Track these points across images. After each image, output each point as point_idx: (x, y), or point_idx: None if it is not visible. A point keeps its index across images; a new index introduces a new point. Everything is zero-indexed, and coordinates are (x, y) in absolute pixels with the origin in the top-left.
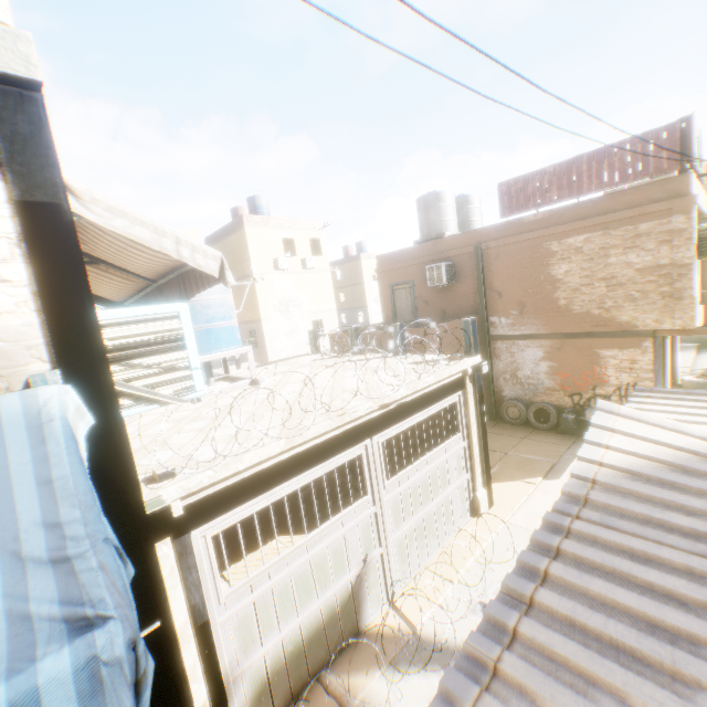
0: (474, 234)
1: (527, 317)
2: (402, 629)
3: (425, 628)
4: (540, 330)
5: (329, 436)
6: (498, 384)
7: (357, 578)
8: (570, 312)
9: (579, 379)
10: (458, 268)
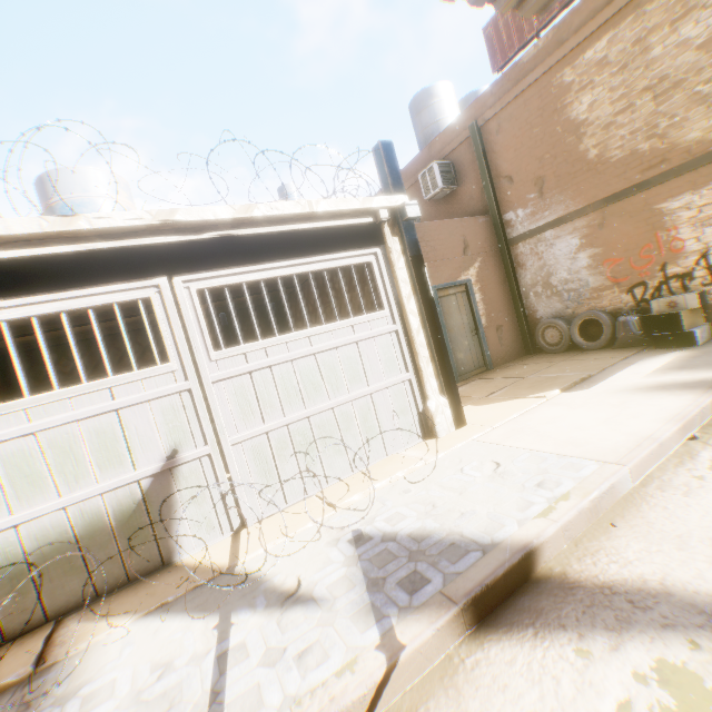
0: (468, 114)
1: (549, 196)
2: (218, 564)
3: (250, 563)
4: (570, 208)
5: (57, 252)
6: (529, 304)
7: (155, 483)
8: (606, 162)
9: (637, 260)
10: (458, 167)
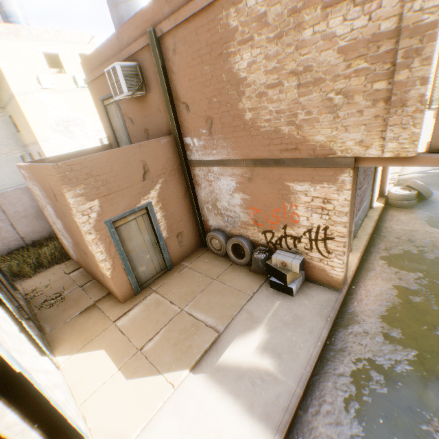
0: (147, 14)
1: (216, 138)
2: None
3: None
4: (231, 155)
5: None
6: (204, 214)
7: None
8: (258, 129)
9: (271, 216)
10: (145, 72)
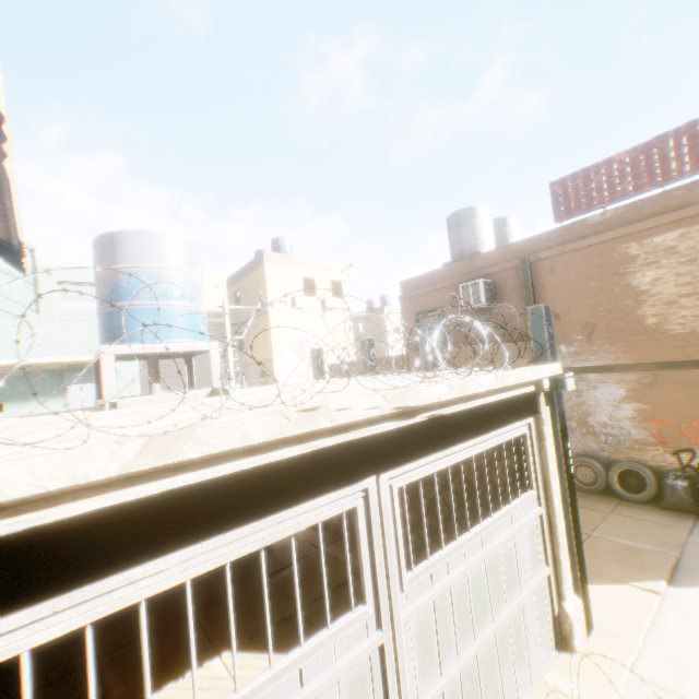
0: (519, 246)
1: (598, 343)
2: None
3: None
4: (619, 360)
5: (280, 457)
6: None
7: None
8: (664, 333)
9: (687, 428)
10: (500, 288)
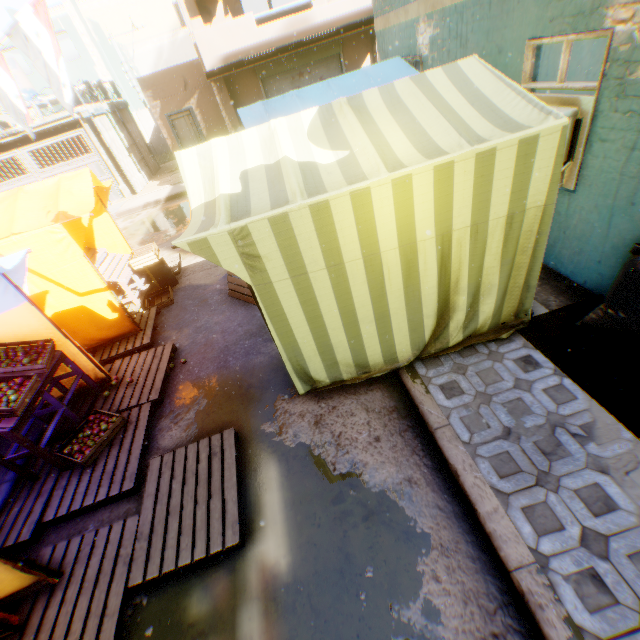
0: None
1: None
2: None
3: None
4: None
5: None
6: None
7: None
8: None
9: None
10: None
